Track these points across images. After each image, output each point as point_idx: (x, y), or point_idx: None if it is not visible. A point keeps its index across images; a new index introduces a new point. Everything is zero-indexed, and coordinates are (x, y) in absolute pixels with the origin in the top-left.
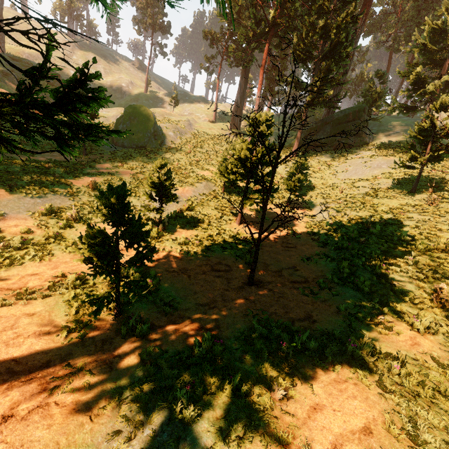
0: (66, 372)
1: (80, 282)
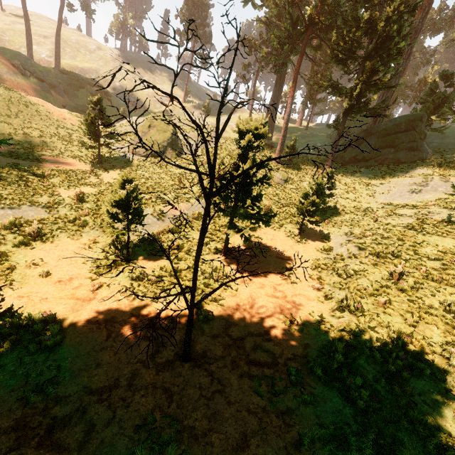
0: None
1: None
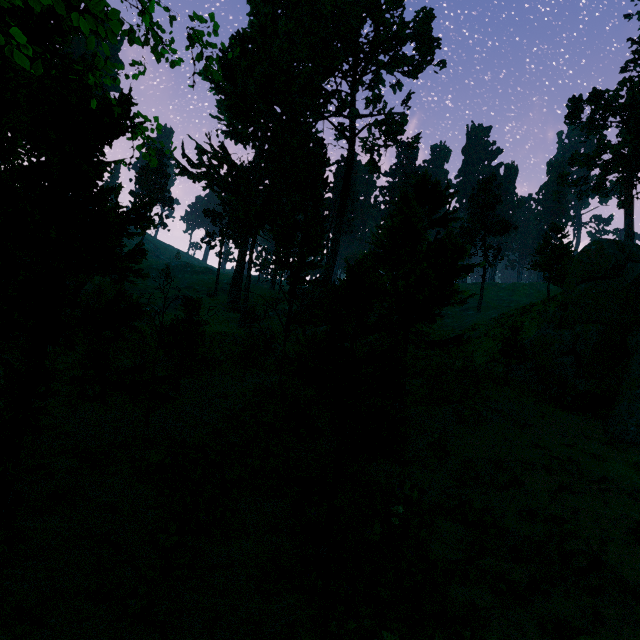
0: None
1: None
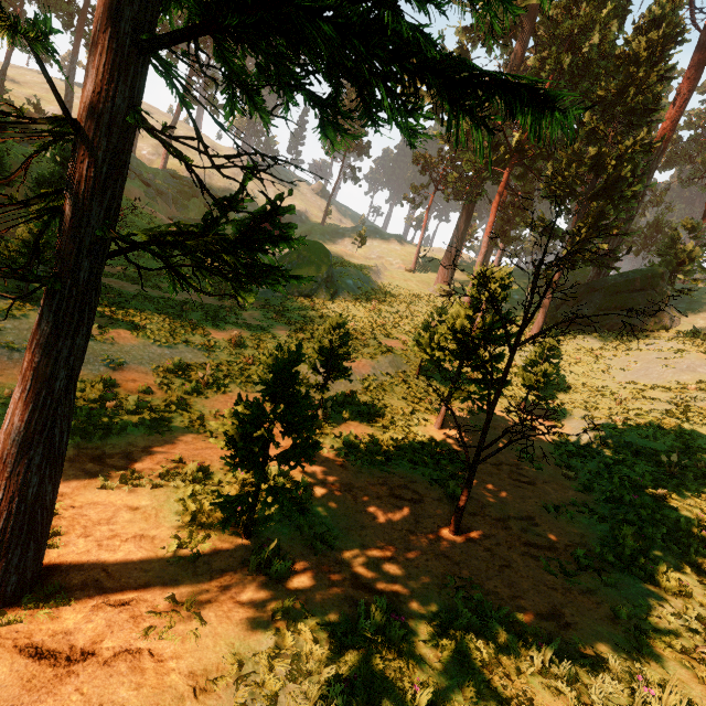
0: (168, 608)
1: (202, 474)
